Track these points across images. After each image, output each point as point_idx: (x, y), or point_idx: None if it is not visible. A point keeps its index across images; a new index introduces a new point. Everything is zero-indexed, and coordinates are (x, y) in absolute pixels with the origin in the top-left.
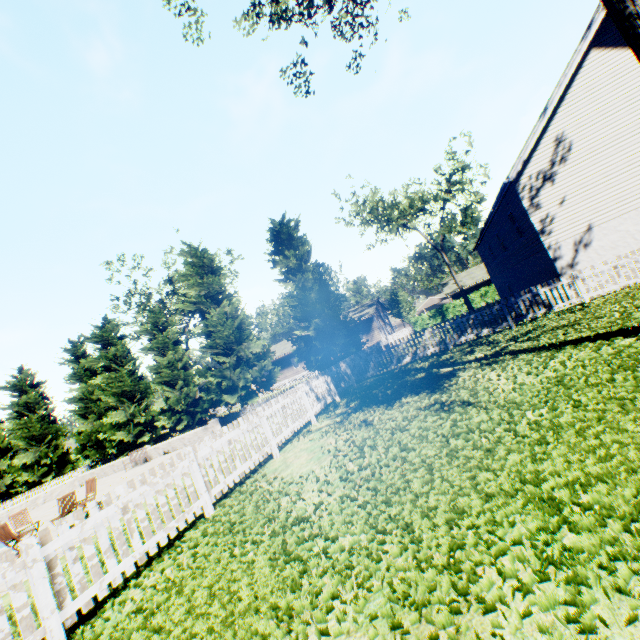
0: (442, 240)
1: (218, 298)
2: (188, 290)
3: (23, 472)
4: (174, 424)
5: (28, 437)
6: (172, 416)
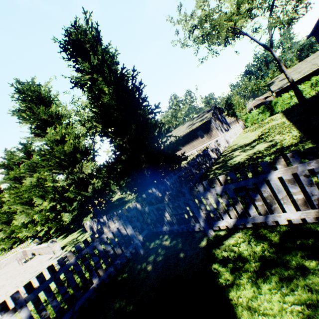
0: (271, 36)
1: (53, 127)
2: (27, 124)
3: (2, 242)
4: (51, 227)
5: (2, 222)
6: (47, 222)
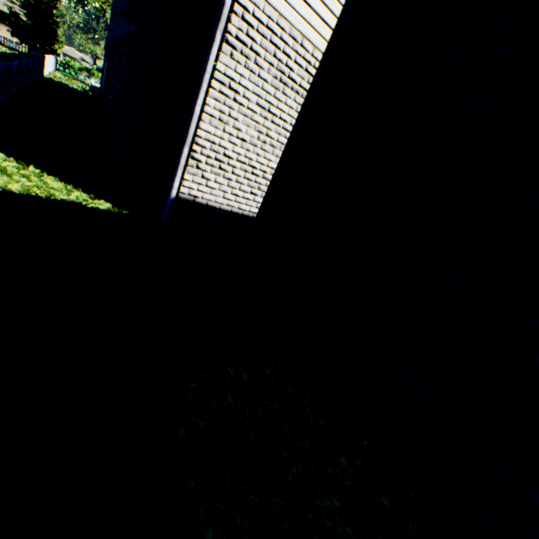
0: None
1: None
2: None
3: None
4: None
5: None
6: None
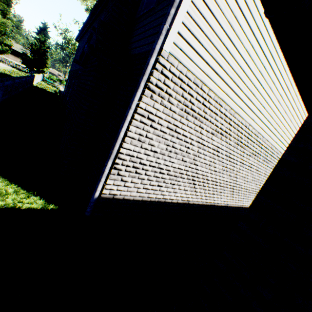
0: None
1: (4, 15)
2: None
3: None
4: None
5: None
6: None
